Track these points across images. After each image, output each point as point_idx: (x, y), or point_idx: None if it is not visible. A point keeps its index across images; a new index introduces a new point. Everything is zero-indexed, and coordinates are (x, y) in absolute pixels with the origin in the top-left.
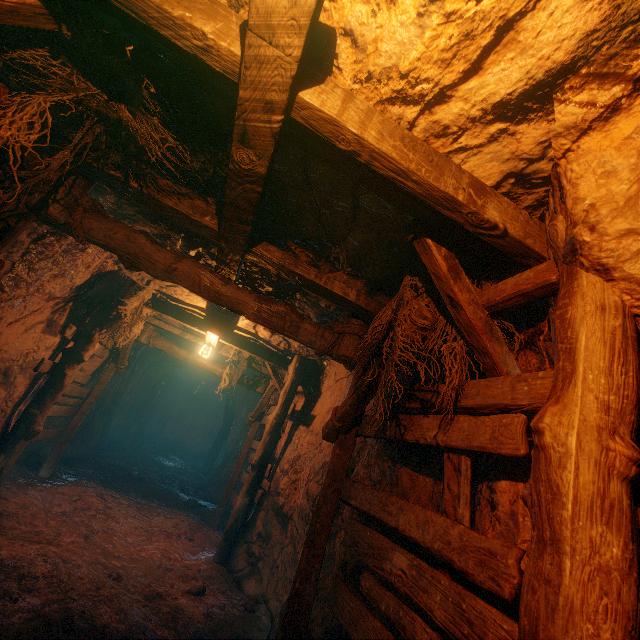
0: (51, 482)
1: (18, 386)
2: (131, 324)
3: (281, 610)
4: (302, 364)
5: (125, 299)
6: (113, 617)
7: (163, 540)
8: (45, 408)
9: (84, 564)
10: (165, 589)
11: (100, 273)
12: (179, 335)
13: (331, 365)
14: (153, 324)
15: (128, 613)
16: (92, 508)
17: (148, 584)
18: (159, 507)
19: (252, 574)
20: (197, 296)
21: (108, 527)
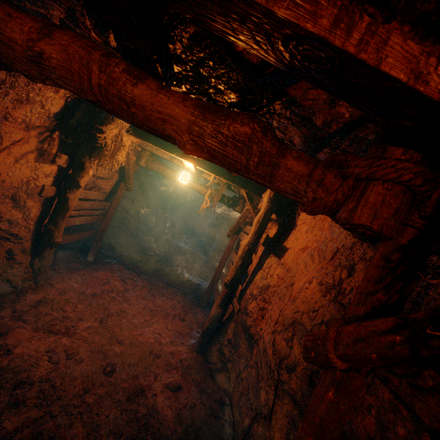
0: (92, 266)
1: (31, 208)
2: (113, 152)
3: None
4: (277, 193)
5: (102, 126)
6: None
7: (161, 321)
8: (59, 225)
9: (86, 356)
10: (149, 381)
11: (75, 99)
12: (168, 160)
13: None
14: (147, 150)
15: (101, 429)
16: (115, 290)
17: (136, 376)
18: (165, 287)
19: (222, 370)
20: None
21: (121, 310)
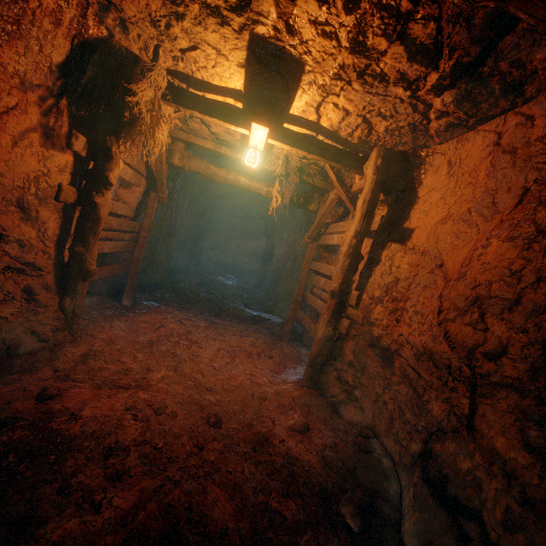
0: (133, 311)
1: (47, 222)
2: (151, 126)
3: (425, 476)
4: (385, 160)
5: (131, 85)
6: (228, 507)
7: (246, 361)
8: (90, 245)
9: (178, 410)
10: (267, 427)
11: (83, 42)
12: (213, 150)
13: (435, 154)
14: (181, 139)
15: (242, 488)
16: (174, 334)
17: (249, 423)
18: (232, 325)
19: (348, 401)
20: (229, 61)
21: (193, 354)
